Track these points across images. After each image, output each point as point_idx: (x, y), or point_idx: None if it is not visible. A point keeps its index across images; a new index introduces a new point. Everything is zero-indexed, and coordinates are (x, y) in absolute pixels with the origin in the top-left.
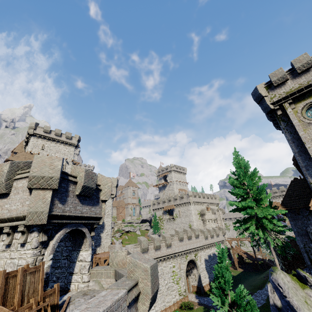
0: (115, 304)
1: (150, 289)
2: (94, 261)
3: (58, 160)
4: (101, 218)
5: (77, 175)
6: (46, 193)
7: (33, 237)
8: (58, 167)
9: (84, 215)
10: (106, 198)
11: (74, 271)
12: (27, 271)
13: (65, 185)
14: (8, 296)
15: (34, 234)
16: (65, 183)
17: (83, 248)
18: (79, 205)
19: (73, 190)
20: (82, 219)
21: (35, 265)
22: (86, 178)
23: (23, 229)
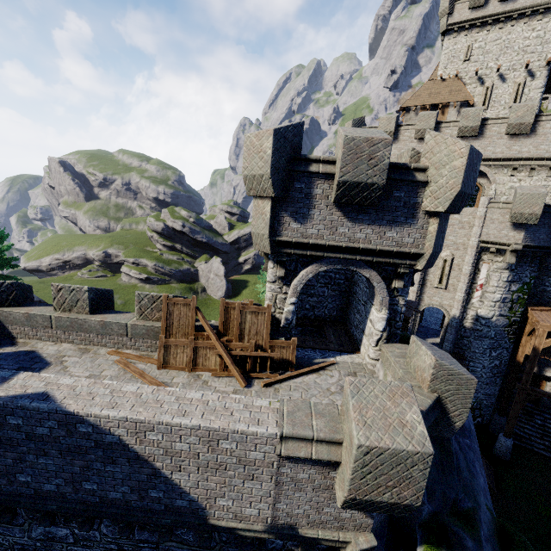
0: (233, 434)
1: (348, 483)
2: (530, 321)
3: (267, 138)
4: (422, 255)
5: (337, 155)
6: (264, 205)
7: (269, 267)
8: (268, 154)
9: (358, 245)
10: (438, 207)
11: (364, 331)
12: (246, 309)
13: (303, 185)
14: (230, 325)
15: (269, 264)
16: (302, 181)
17: (374, 303)
18: (344, 224)
19: (326, 193)
20: (355, 252)
21: (275, 303)
22: (346, 162)
23: (260, 254)
